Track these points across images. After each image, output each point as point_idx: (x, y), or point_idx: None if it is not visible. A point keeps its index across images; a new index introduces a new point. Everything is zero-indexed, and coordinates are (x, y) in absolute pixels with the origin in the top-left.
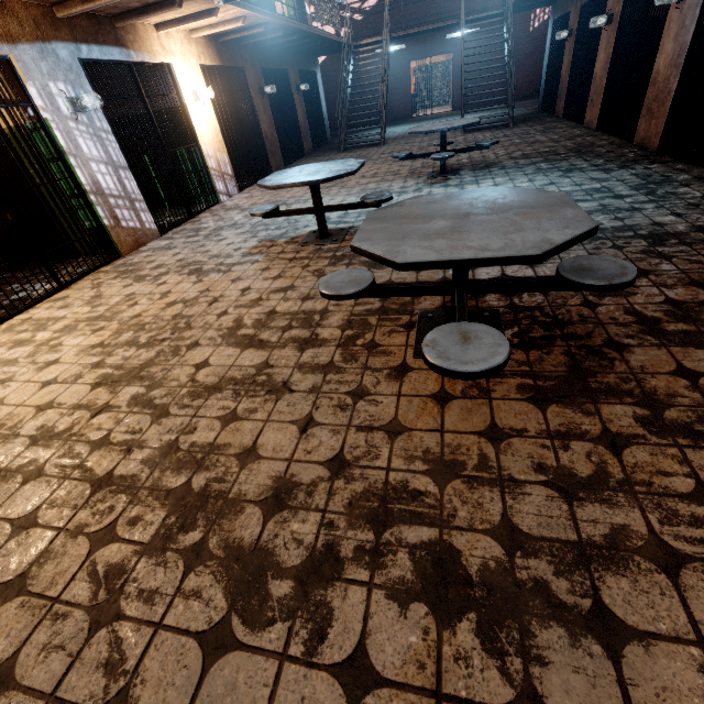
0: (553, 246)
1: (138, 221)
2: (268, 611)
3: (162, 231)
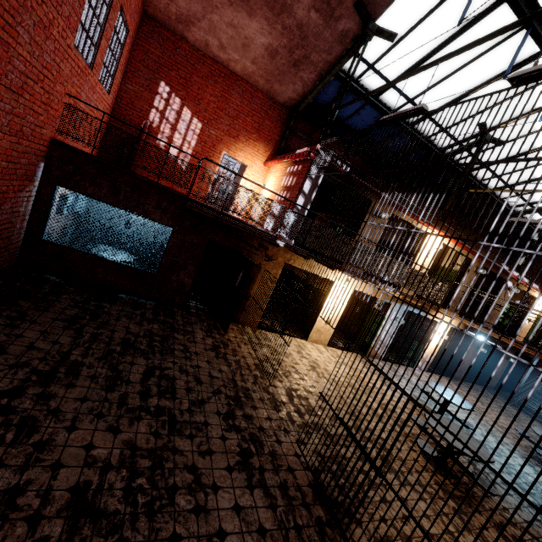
0: (459, 448)
1: (380, 351)
2: (358, 433)
3: (383, 359)
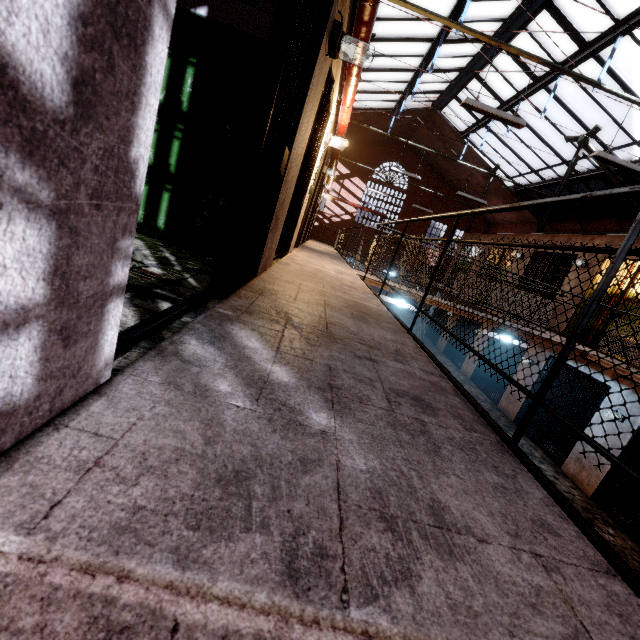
0: None
1: None
2: None
3: None
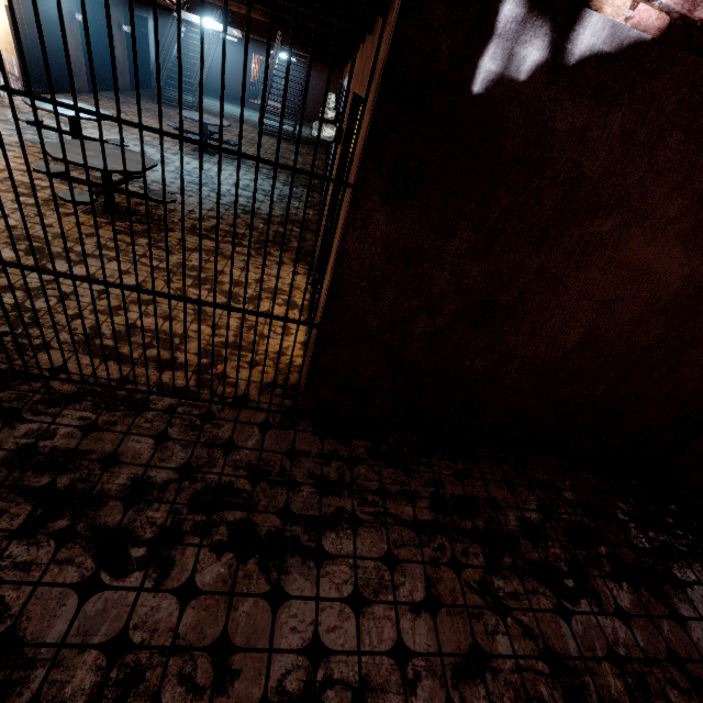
0: (113, 170)
1: None
2: None
3: None
